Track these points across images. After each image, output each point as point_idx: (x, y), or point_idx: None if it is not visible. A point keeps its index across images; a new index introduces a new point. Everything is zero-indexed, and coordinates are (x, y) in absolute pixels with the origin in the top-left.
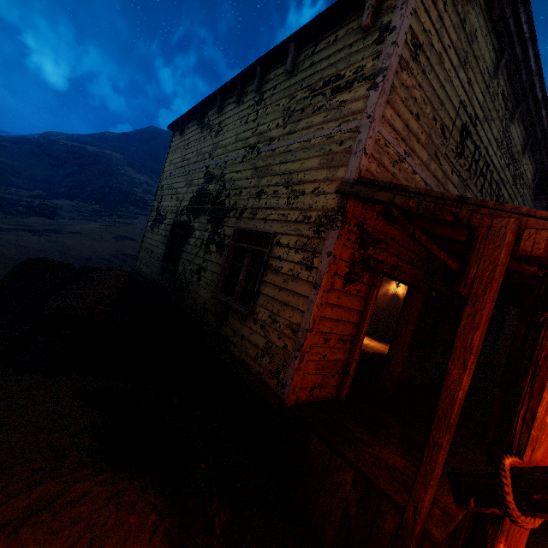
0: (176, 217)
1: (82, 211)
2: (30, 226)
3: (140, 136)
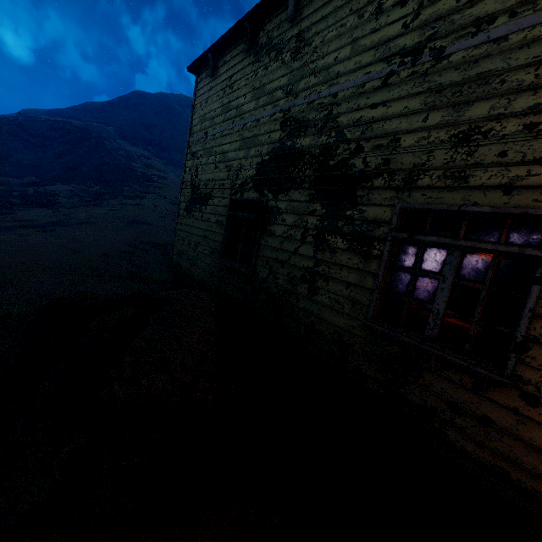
0: (234, 195)
1: (83, 196)
2: (30, 220)
3: (126, 103)
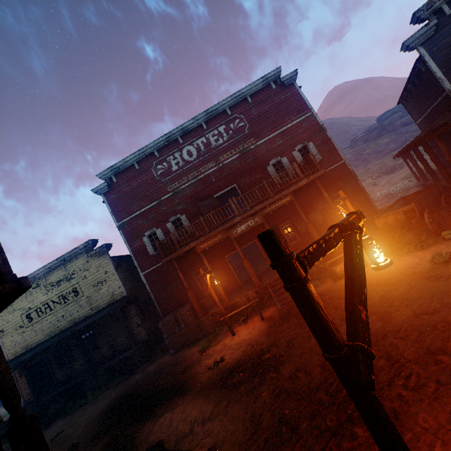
0: None
1: None
2: None
3: None
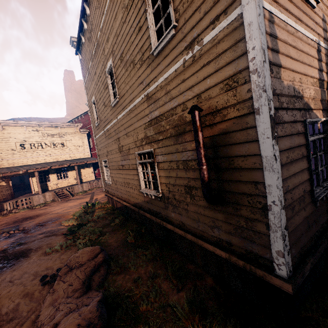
0: None
1: None
2: None
3: None
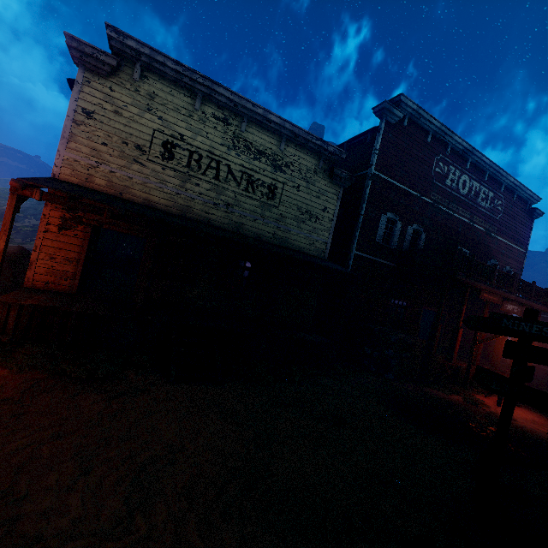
0: None
1: None
2: None
3: None
